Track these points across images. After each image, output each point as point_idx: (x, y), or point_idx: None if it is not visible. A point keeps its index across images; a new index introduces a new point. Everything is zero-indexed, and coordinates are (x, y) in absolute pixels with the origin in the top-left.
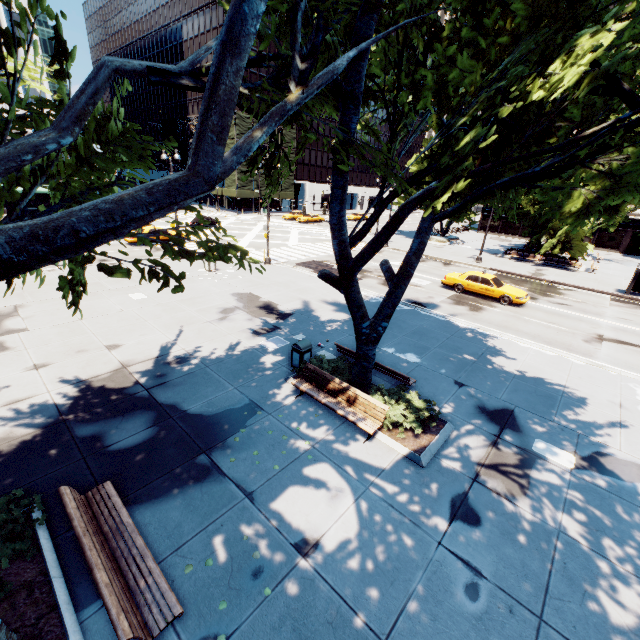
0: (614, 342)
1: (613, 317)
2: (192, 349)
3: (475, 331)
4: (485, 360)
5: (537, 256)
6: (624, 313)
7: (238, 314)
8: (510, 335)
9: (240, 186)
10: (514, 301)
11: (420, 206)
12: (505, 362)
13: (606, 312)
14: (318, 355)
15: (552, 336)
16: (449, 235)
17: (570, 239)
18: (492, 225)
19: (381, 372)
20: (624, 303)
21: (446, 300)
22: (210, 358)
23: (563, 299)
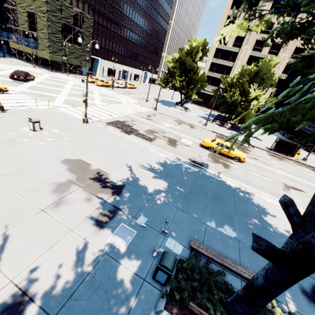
0: (293, 189)
1: (278, 168)
2: (25, 278)
3: (241, 190)
4: (265, 223)
5: (228, 124)
6: (279, 164)
7: (74, 192)
8: (255, 190)
9: (51, 51)
10: (241, 160)
11: (172, 88)
12: (275, 222)
13: (273, 164)
14: (168, 247)
15: (270, 188)
16: (183, 105)
17: (245, 118)
18: (199, 101)
19: (236, 274)
20: (273, 156)
21: (209, 158)
22: (54, 293)
23: (253, 155)
